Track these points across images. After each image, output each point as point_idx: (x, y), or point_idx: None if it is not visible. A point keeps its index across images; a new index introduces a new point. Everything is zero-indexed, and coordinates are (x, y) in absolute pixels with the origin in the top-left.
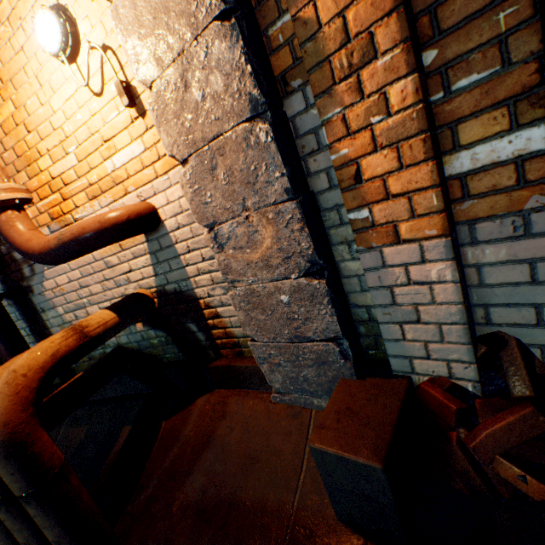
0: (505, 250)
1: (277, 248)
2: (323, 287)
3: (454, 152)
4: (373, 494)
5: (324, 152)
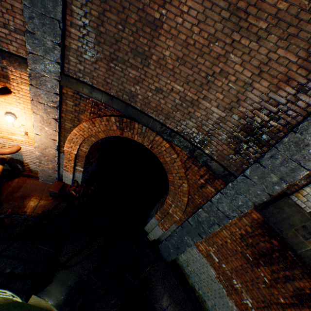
0: (78, 174)
1: (52, 167)
2: (57, 173)
3: (77, 167)
4: (56, 194)
5: (64, 160)
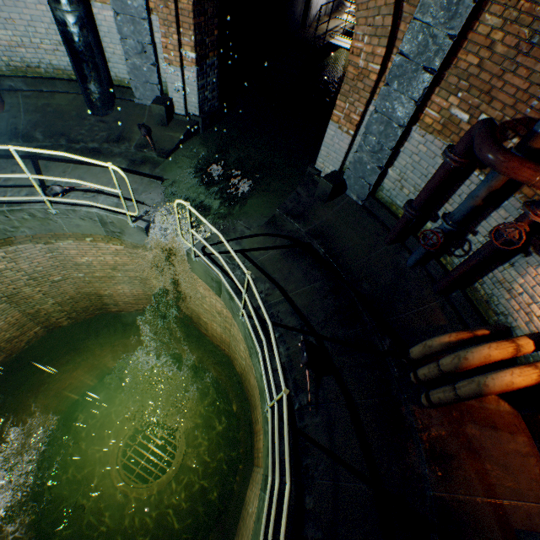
0: None
1: None
2: None
3: None
4: None
5: None
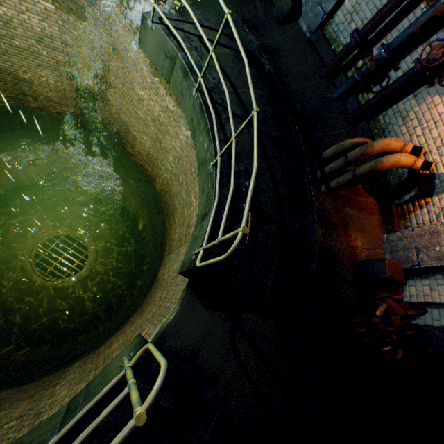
0: None
1: None
2: (443, 264)
3: None
4: (375, 273)
5: None
